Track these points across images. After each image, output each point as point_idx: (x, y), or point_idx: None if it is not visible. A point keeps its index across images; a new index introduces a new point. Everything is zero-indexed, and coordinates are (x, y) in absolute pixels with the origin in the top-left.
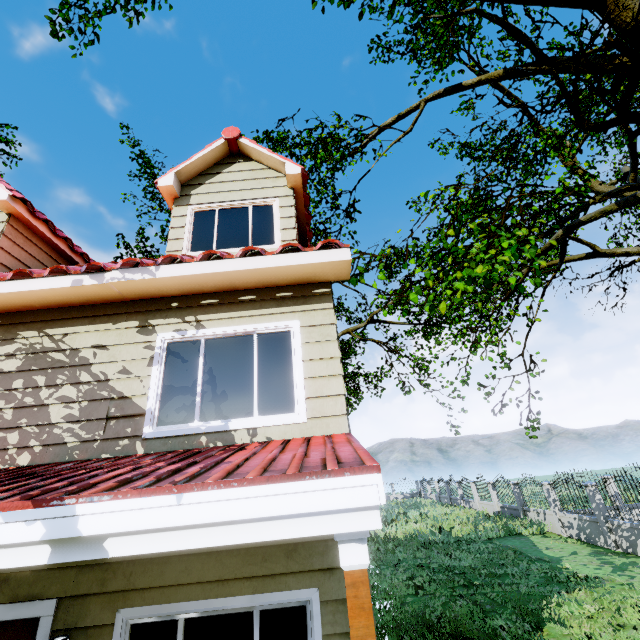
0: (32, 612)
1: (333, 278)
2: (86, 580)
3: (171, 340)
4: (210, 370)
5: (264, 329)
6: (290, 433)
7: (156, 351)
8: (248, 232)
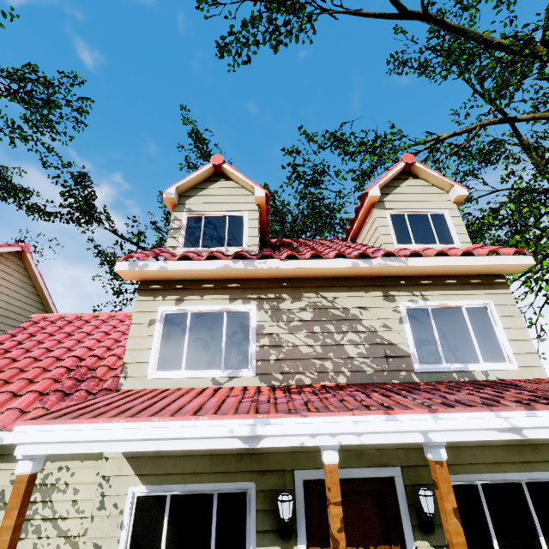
0: (388, 473)
1: (508, 273)
2: (412, 457)
3: (408, 307)
4: (440, 329)
5: (469, 304)
6: (510, 375)
7: (402, 314)
8: (433, 233)
